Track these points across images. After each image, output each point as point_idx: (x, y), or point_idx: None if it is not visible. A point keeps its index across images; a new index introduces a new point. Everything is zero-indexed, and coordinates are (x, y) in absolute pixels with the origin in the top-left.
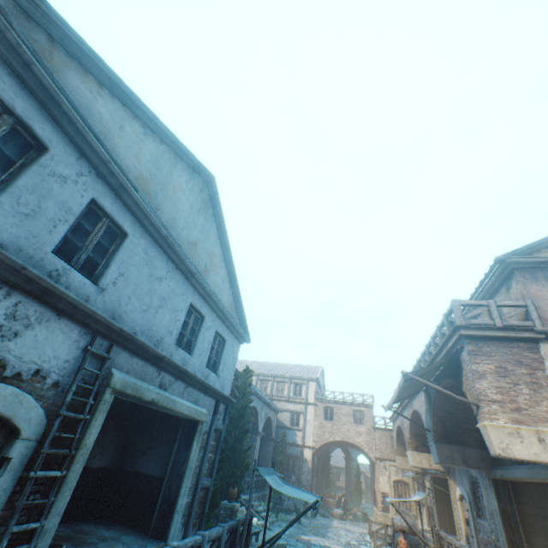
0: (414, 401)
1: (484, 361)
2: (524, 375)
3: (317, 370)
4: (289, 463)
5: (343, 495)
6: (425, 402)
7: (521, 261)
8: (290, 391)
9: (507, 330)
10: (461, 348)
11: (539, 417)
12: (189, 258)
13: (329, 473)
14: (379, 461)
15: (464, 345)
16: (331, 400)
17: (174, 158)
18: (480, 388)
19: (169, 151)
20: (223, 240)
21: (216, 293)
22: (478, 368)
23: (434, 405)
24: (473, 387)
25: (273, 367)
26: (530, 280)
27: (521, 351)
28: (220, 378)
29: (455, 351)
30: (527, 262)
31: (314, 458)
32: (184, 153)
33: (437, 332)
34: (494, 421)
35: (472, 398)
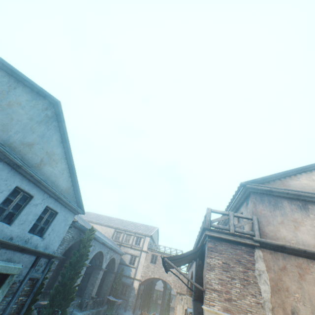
0: (193, 265)
1: (216, 257)
2: (240, 272)
3: (153, 229)
4: (123, 289)
5: (154, 314)
6: (195, 269)
7: (255, 187)
8: (133, 241)
9: (236, 235)
10: (206, 243)
11: (242, 308)
12: (15, 154)
13: (150, 297)
14: (179, 294)
15: (207, 242)
16: (157, 250)
17: (14, 82)
18: (209, 278)
19: (8, 77)
20: (65, 144)
21: (51, 180)
22: (211, 262)
23: (196, 274)
24: (205, 275)
25: (127, 224)
26: (259, 201)
27: (242, 253)
28: (45, 240)
29: (203, 244)
30: (259, 189)
31: (141, 287)
32: (26, 80)
33: (201, 226)
34: (211, 307)
35: (204, 283)
